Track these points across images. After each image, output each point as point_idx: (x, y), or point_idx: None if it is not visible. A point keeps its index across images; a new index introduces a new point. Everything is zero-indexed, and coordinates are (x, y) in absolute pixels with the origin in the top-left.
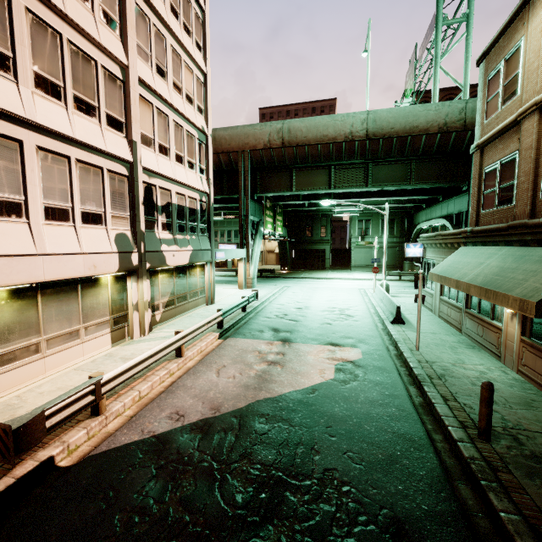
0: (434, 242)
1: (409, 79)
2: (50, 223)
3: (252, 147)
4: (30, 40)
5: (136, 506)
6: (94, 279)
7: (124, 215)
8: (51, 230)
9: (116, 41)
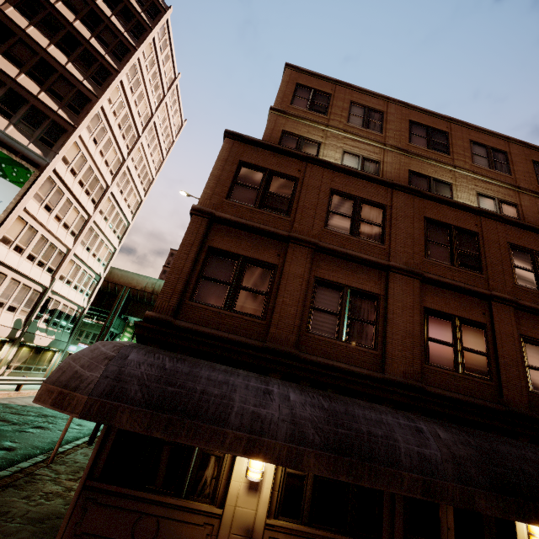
0: None
1: None
2: None
3: (133, 286)
4: (36, 243)
5: None
6: None
7: (27, 310)
8: None
9: (72, 240)
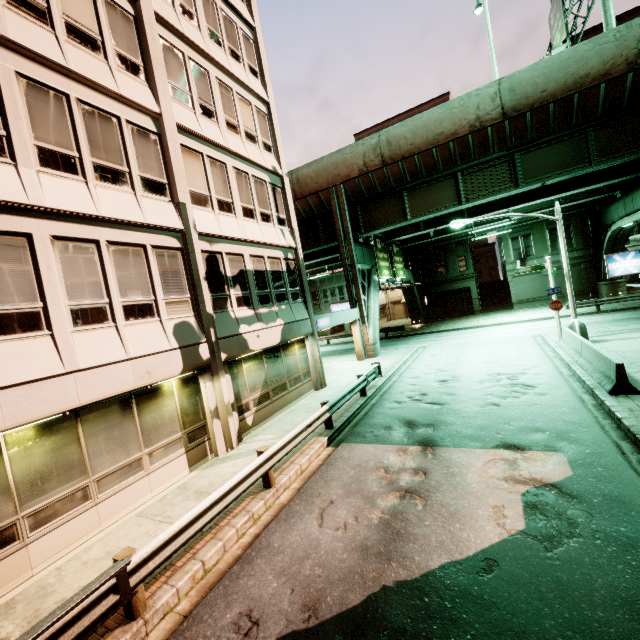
0: None
1: (555, 20)
2: (82, 328)
3: (345, 178)
4: (26, 110)
5: None
6: (153, 388)
7: (182, 298)
8: (83, 338)
9: (142, 88)
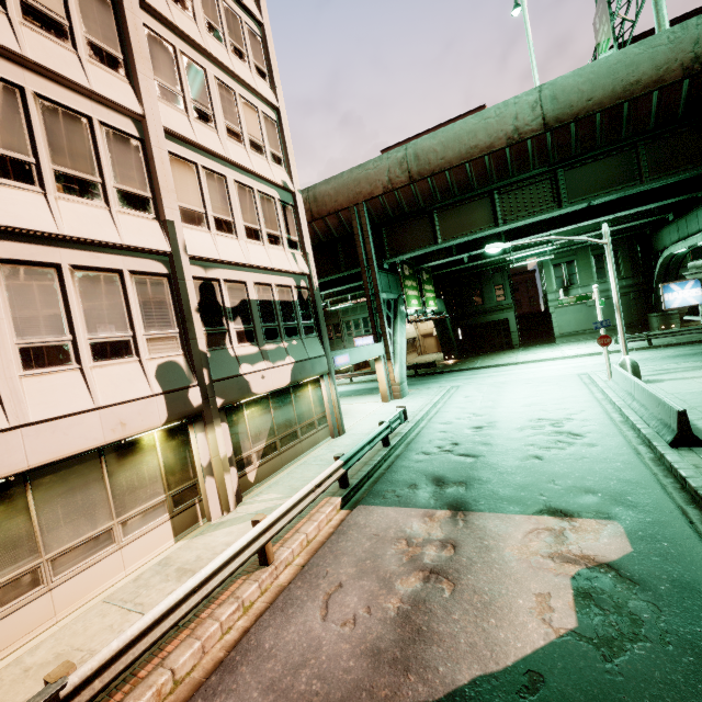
0: None
1: (600, 24)
2: (34, 372)
3: (368, 196)
4: None
5: None
6: (129, 443)
7: (168, 334)
8: (36, 384)
9: (120, 85)
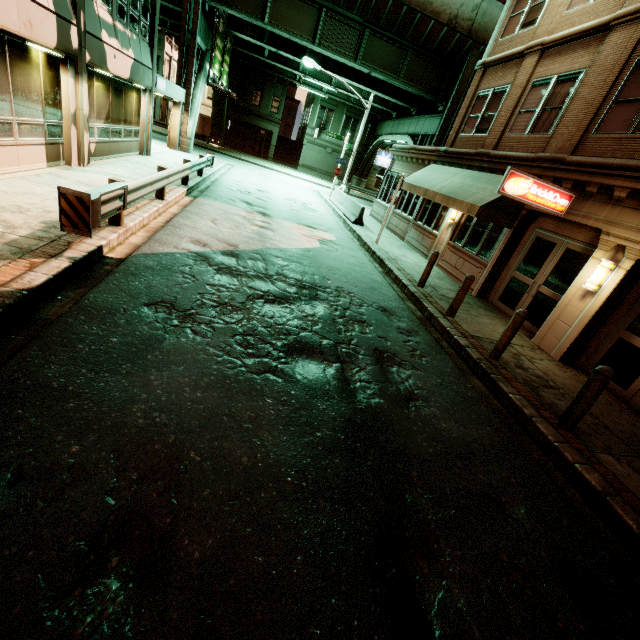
0: (407, 156)
1: None
2: None
3: None
4: None
5: (217, 284)
6: (23, 47)
7: None
8: None
9: None
